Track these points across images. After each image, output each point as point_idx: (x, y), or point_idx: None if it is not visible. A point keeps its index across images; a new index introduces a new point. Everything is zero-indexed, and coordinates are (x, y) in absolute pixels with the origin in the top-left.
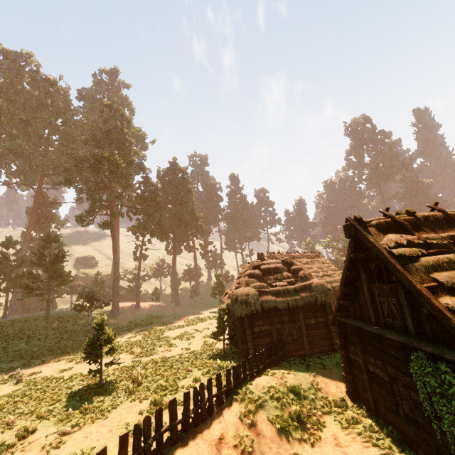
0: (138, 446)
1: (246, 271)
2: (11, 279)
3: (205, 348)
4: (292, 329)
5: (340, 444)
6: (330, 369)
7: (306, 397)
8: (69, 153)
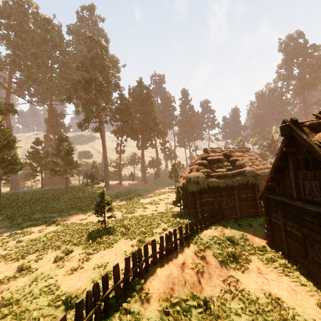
0: (135, 264)
1: (196, 161)
2: (42, 165)
3: (167, 211)
4: (228, 201)
5: (261, 273)
6: (255, 227)
7: (238, 243)
8: (66, 77)
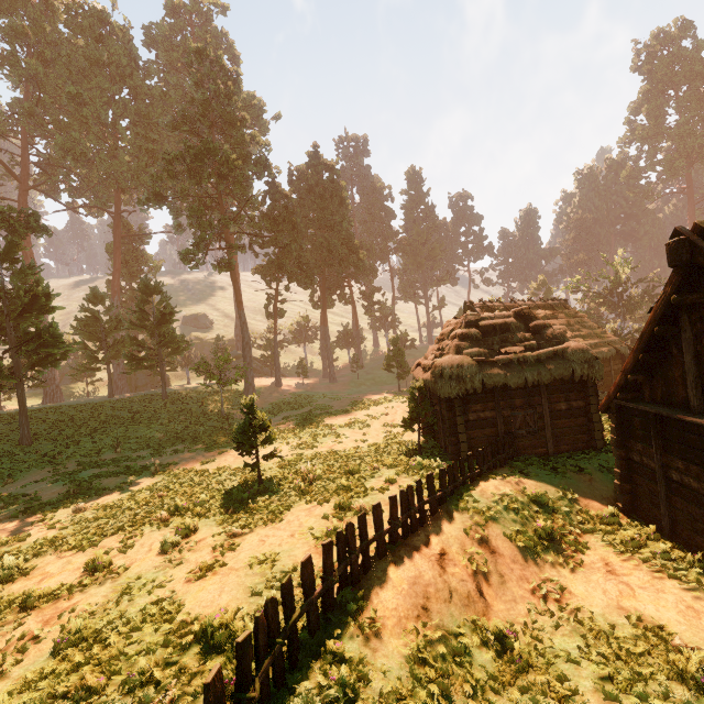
0: (343, 556)
1: (453, 330)
2: (109, 346)
3: (389, 441)
4: (528, 417)
5: (614, 572)
6: (590, 474)
7: (555, 509)
8: (150, 149)
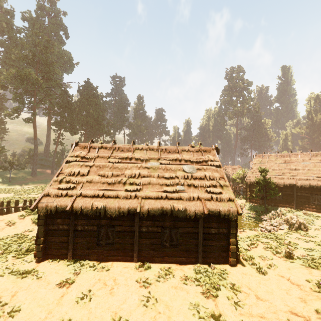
0: None
1: None
2: None
3: None
4: None
5: None
6: None
7: None
8: (10, 64)
